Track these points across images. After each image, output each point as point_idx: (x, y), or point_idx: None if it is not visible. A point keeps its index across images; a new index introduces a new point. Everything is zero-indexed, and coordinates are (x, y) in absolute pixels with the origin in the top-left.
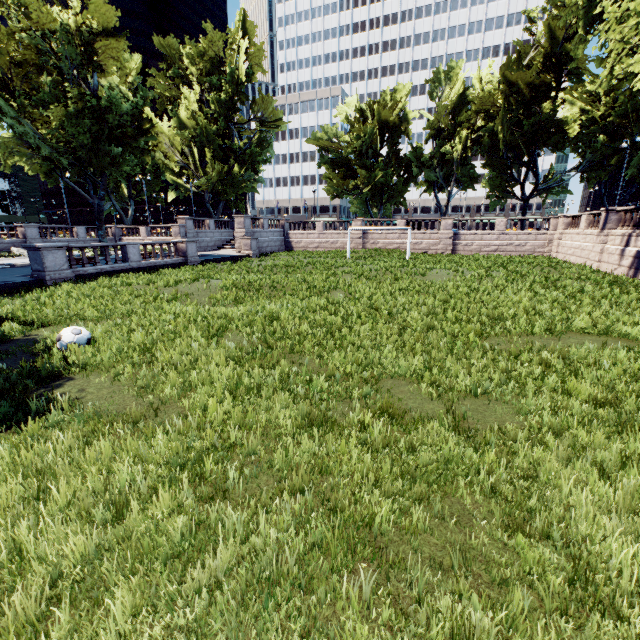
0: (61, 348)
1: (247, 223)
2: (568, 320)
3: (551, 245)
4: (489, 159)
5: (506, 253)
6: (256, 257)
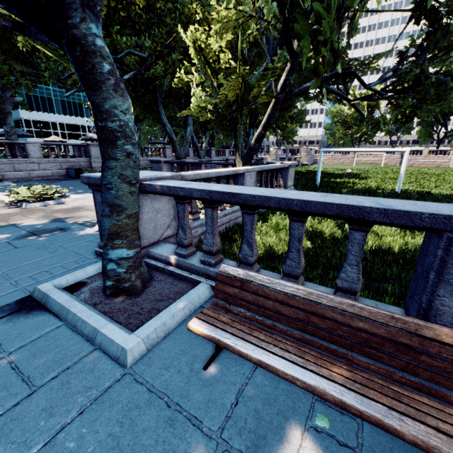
0: (349, 173)
1: (307, 151)
2: (444, 173)
3: (449, 162)
4: (421, 121)
5: (427, 165)
6: (309, 165)
